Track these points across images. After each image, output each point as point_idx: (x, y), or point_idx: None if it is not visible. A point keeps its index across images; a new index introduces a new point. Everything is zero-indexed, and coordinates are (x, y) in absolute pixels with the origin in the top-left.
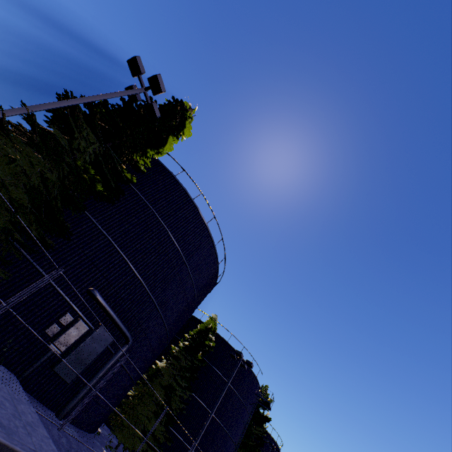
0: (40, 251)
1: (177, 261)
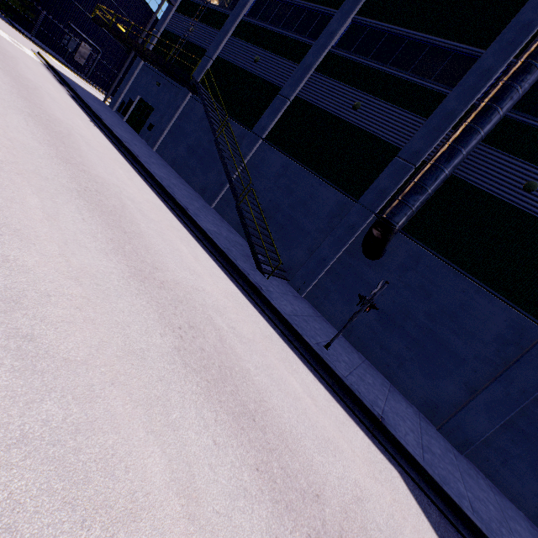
0: (40, 4)
1: (108, 4)
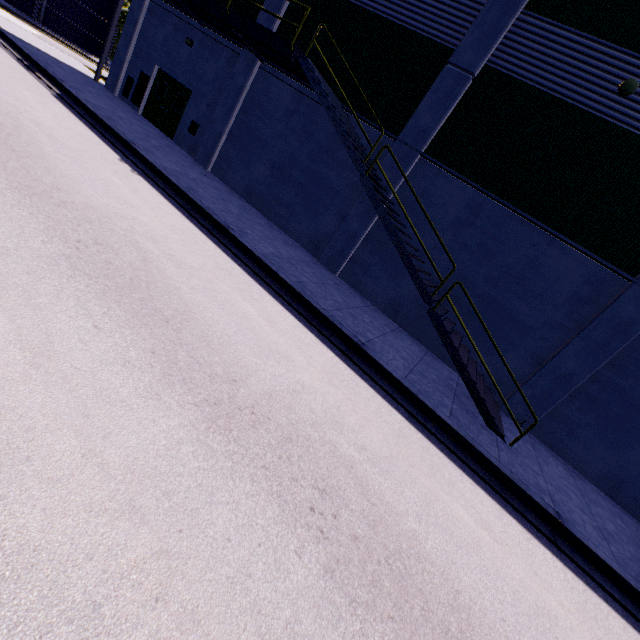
0: None
1: None
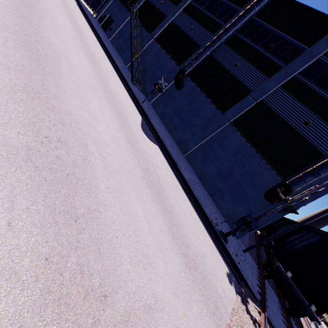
0: None
1: None
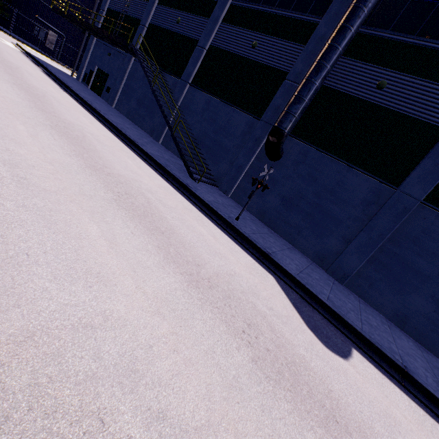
0: (12, 4)
1: None
